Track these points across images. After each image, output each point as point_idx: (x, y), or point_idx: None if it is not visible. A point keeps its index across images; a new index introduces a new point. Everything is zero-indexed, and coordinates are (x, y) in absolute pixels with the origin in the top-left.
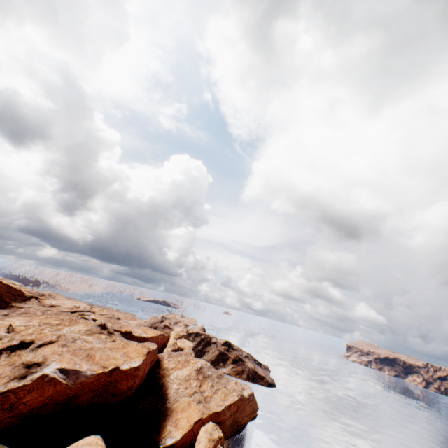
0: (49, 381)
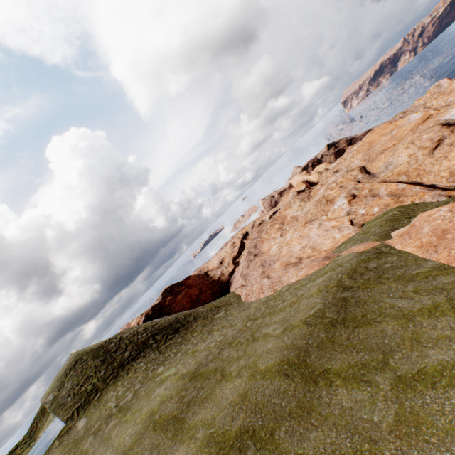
0: None
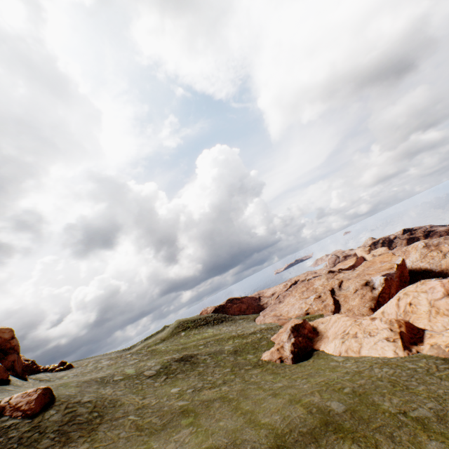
0: (390, 280)
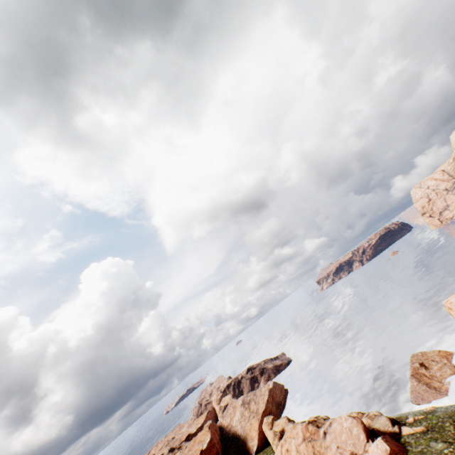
0: None
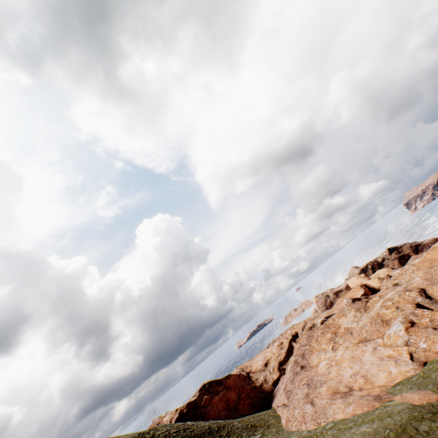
0: None
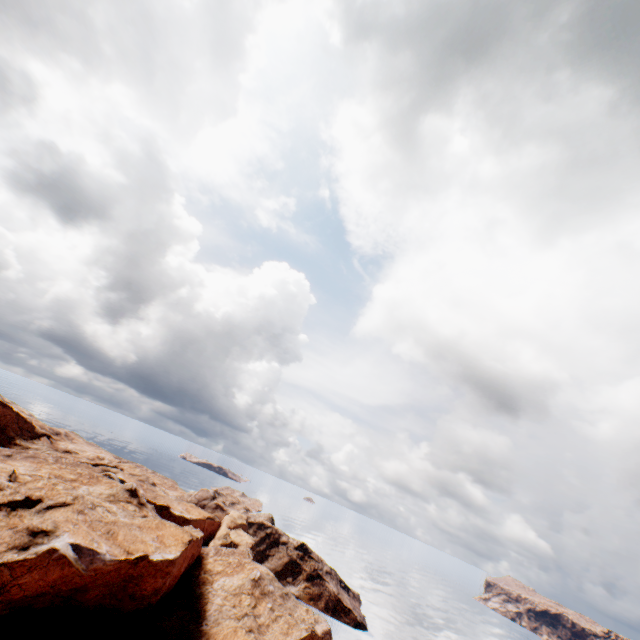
0: (57, 559)
